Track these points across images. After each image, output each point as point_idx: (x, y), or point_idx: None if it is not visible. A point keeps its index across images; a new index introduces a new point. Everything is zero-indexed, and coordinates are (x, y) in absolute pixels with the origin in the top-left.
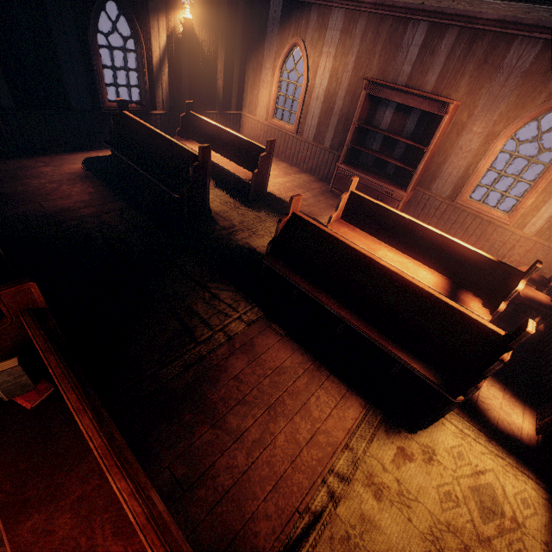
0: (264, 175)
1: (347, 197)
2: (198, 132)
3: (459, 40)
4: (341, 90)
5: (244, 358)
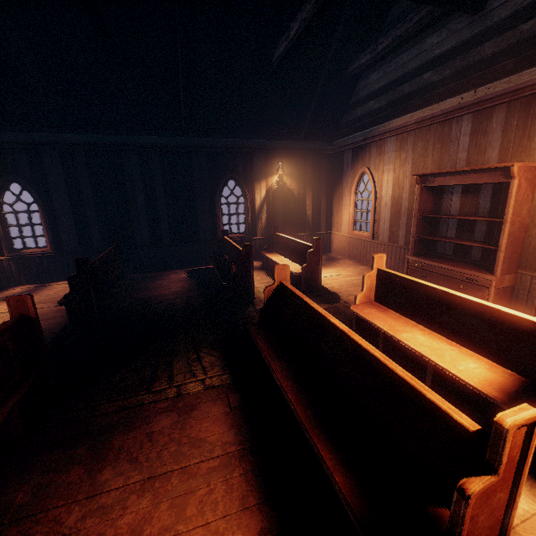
0: (315, 269)
1: (374, 276)
2: (279, 246)
3: (510, 112)
4: (404, 192)
5: (174, 417)
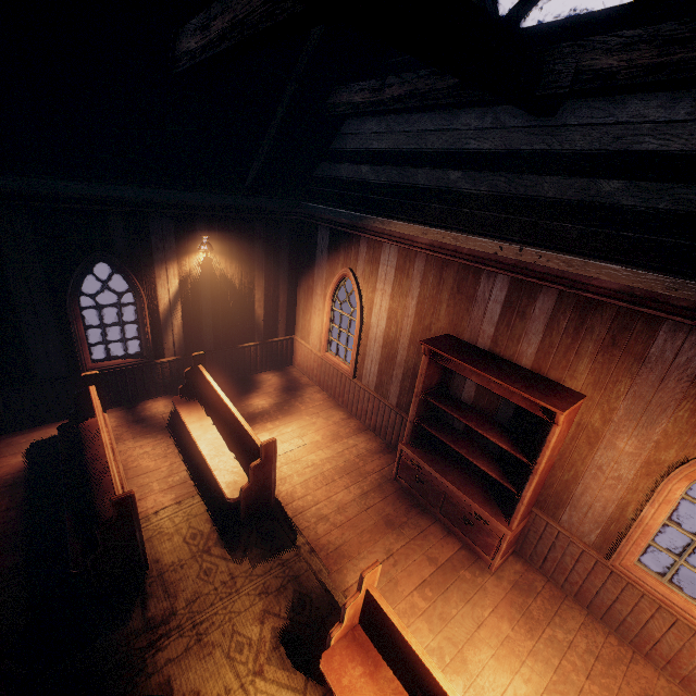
0: (264, 484)
1: (361, 597)
2: (205, 391)
3: (561, 305)
4: (403, 336)
5: None
